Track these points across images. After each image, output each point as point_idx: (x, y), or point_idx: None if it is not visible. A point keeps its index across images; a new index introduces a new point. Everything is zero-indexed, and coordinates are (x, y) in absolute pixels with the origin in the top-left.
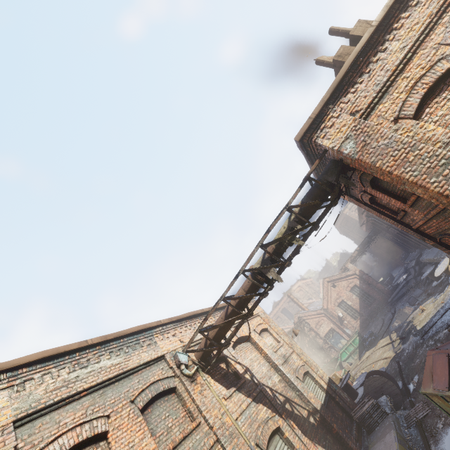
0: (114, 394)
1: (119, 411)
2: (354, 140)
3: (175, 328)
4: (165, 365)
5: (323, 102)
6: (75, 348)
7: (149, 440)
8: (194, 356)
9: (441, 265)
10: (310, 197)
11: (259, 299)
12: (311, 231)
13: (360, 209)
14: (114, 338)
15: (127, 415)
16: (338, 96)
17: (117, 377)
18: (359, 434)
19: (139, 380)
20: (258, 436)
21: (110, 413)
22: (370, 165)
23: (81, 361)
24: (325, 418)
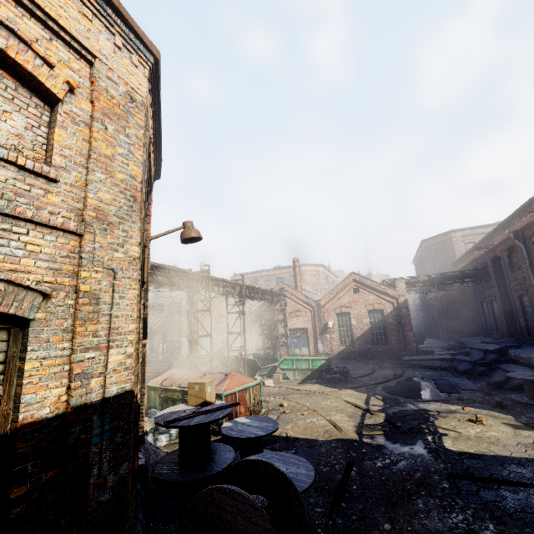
0: None
1: None
2: None
3: None
4: None
5: None
6: None
7: None
8: None
9: None
10: None
11: None
12: None
13: (521, 212)
14: None
15: None
16: None
17: None
18: None
19: None
20: None
21: None
22: None
23: None
24: None
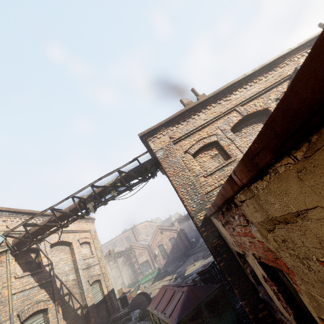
0: None
1: None
2: (164, 151)
3: (9, 216)
4: None
5: (161, 124)
6: None
7: None
8: (12, 240)
9: None
10: (133, 170)
11: (75, 218)
12: (126, 190)
13: None
14: None
15: None
16: (169, 125)
17: None
18: None
19: None
20: (23, 310)
21: None
22: (164, 168)
23: None
24: (90, 312)
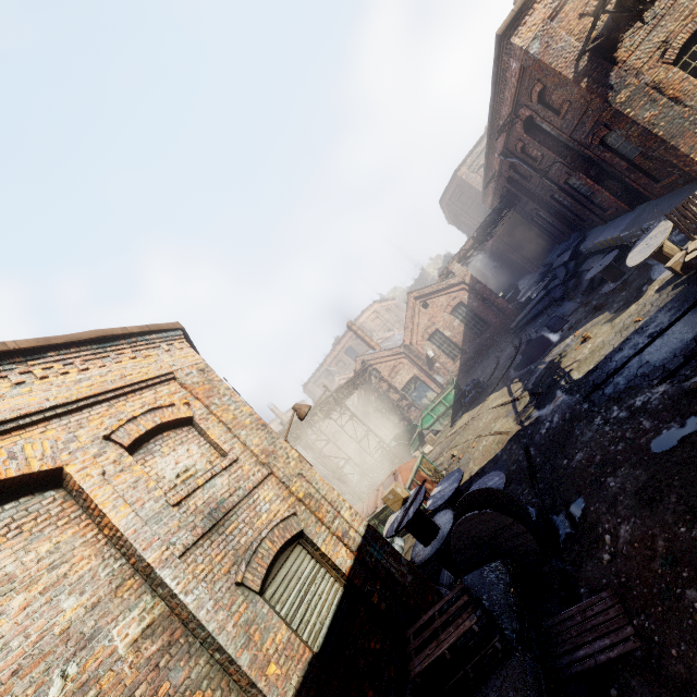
0: None
1: None
2: None
3: None
4: None
5: None
6: None
7: None
8: None
9: (649, 240)
10: None
11: None
12: None
13: (492, 136)
14: None
15: None
16: None
17: None
18: None
19: None
20: None
21: None
22: None
23: None
24: None
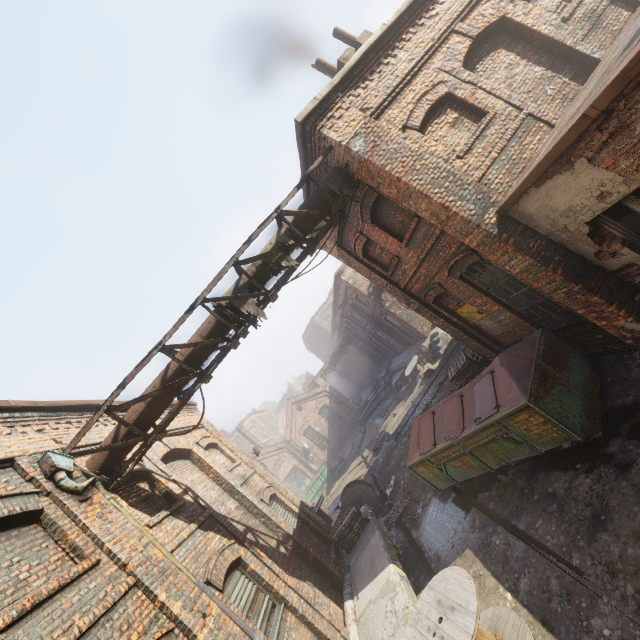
0: None
1: None
2: (364, 138)
3: (43, 420)
4: (15, 477)
5: (333, 85)
6: None
7: None
8: (85, 467)
9: (411, 364)
10: (308, 207)
11: (225, 348)
12: (306, 255)
13: (335, 307)
14: None
15: None
16: (348, 87)
17: None
18: (338, 557)
19: None
20: (210, 571)
21: None
22: (380, 169)
23: None
24: (300, 543)
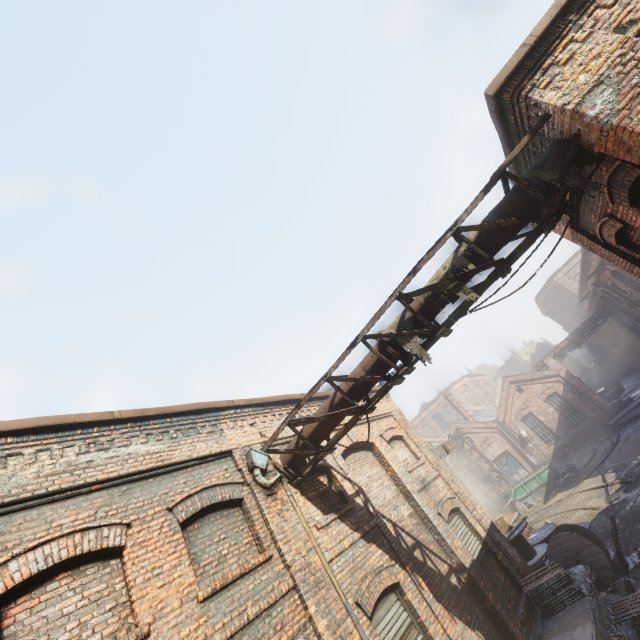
0: (144, 494)
1: (148, 521)
2: (615, 85)
3: (256, 414)
4: (231, 466)
5: (558, 7)
6: (92, 420)
7: (186, 570)
8: (279, 458)
9: None
10: (501, 213)
11: (386, 385)
12: (494, 278)
13: (585, 272)
14: (158, 415)
15: (159, 527)
16: None
17: (153, 472)
18: (529, 614)
19: (187, 480)
20: (361, 592)
21: (131, 520)
22: None
23: (100, 440)
24: (477, 581)
